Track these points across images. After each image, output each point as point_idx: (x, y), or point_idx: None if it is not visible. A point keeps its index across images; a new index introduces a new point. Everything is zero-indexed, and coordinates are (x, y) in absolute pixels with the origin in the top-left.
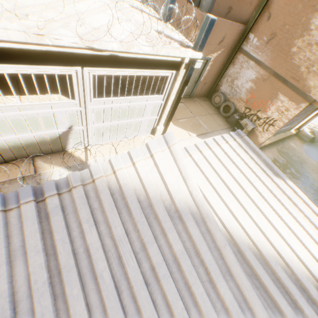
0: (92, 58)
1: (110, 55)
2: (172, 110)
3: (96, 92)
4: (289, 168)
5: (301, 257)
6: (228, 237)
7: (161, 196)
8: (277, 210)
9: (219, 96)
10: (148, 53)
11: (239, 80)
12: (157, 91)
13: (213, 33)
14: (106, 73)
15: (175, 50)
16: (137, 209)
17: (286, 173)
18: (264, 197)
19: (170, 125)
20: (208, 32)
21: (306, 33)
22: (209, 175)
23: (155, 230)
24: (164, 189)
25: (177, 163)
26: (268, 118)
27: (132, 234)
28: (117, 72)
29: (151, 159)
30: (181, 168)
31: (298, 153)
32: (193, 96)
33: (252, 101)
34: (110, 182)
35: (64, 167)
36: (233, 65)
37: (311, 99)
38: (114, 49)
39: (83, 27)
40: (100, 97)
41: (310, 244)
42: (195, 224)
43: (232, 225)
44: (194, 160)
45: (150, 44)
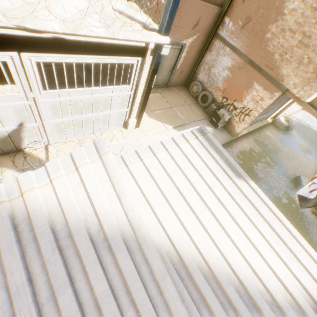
0: (29, 41)
1: (53, 38)
2: (143, 102)
3: (46, 82)
4: (264, 157)
5: (257, 271)
6: (176, 258)
7: (87, 221)
8: (235, 217)
9: (197, 85)
10: (103, 36)
11: (216, 68)
12: (126, 81)
13: (187, 15)
14: (53, 60)
15: (136, 33)
16: (49, 244)
17: (262, 162)
18: (223, 203)
19: (144, 118)
20: (173, 13)
21: (280, 18)
22: (161, 183)
23: (73, 269)
24: (92, 211)
25: (110, 176)
26: (244, 107)
27: (39, 279)
28: (68, 59)
29: (77, 173)
30: (115, 183)
31: (273, 142)
32: (170, 85)
33: (229, 90)
34: (15, 209)
35: (20, 170)
36: (209, 52)
37: (284, 88)
38: (56, 30)
39: (13, 0)
40: (65, 87)
41: (268, 254)
42: (128, 254)
43: (182, 242)
44: (145, 166)
45: (105, 26)
